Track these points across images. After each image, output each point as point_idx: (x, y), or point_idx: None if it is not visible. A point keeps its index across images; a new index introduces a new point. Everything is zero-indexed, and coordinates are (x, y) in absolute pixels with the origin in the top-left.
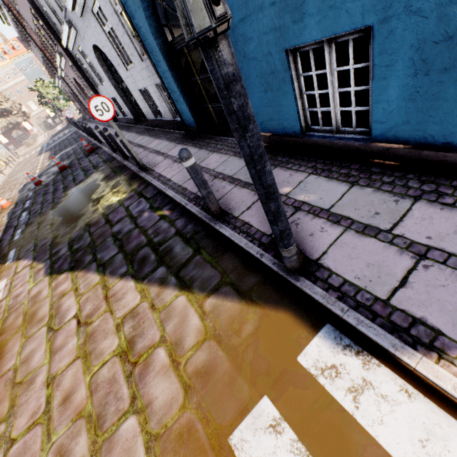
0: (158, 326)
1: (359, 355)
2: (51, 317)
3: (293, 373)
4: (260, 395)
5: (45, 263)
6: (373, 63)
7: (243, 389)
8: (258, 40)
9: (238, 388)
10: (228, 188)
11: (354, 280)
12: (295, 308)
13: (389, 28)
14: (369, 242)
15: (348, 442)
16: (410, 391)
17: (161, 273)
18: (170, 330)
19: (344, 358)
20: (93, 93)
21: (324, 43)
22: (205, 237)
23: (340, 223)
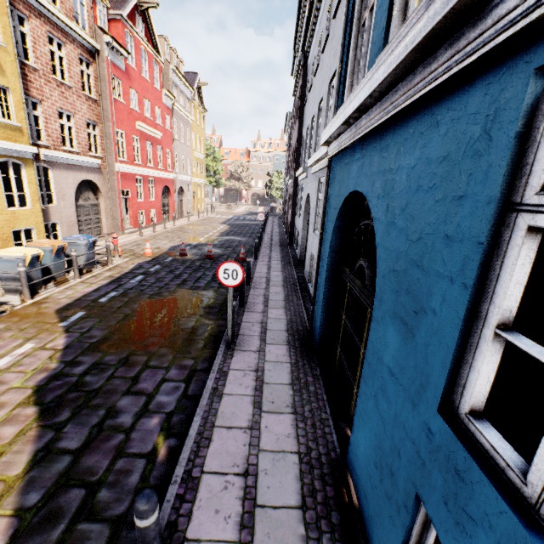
0: None
1: None
2: None
3: None
4: None
5: (59, 365)
6: None
7: None
8: (394, 415)
9: None
10: (228, 530)
11: None
12: None
13: None
14: None
15: None
16: None
17: None
18: None
19: None
20: (291, 215)
21: None
22: None
23: None
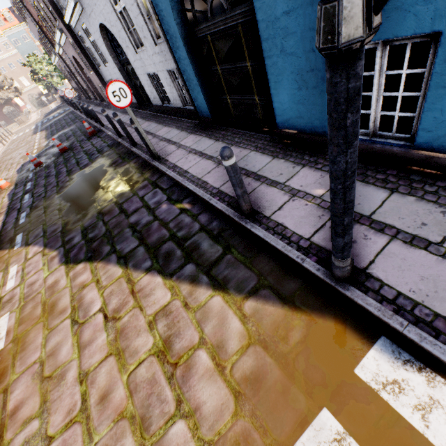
0: (196, 327)
1: (422, 371)
2: (73, 309)
3: (351, 385)
4: (319, 407)
5: (58, 250)
6: (433, 71)
7: (299, 399)
8: (301, 35)
9: (294, 397)
10: (254, 185)
11: (409, 293)
12: (345, 317)
13: None
14: (420, 254)
15: None
16: None
17: (190, 270)
18: (209, 332)
19: (406, 373)
20: (94, 73)
21: (378, 45)
22: (234, 235)
23: (384, 231)
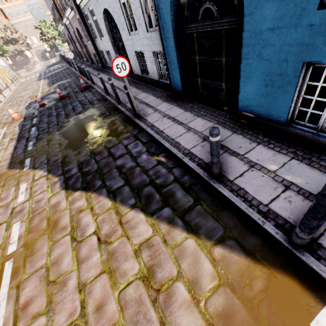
0: (174, 261)
1: None
2: (72, 228)
3: None
4: None
5: (59, 177)
6: None
7: None
8: (279, 48)
9: None
10: None
11: None
12: (299, 276)
13: None
14: None
15: None
16: None
17: (167, 212)
18: (185, 268)
19: None
20: (91, 43)
21: None
22: (202, 190)
23: None
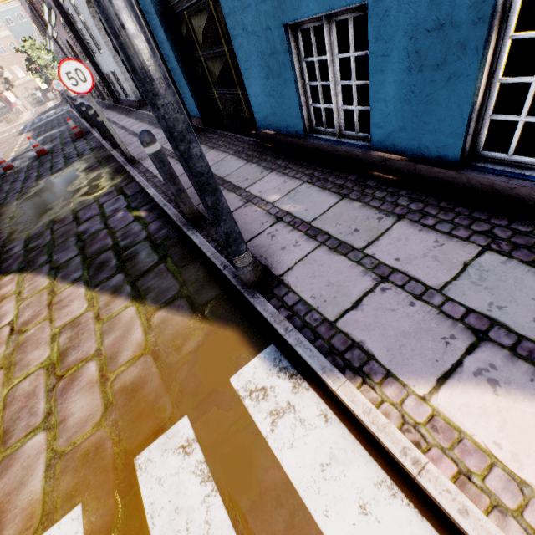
0: (97, 338)
1: (292, 378)
2: None
3: (221, 393)
4: (181, 415)
5: None
6: (369, 51)
7: (165, 408)
8: (256, 8)
9: (161, 407)
10: None
11: (309, 299)
12: (245, 326)
13: (384, 8)
14: (338, 260)
15: (252, 464)
16: (329, 416)
17: (117, 280)
18: (108, 344)
19: (277, 380)
20: (90, 62)
21: (323, 21)
22: (176, 244)
23: (316, 238)
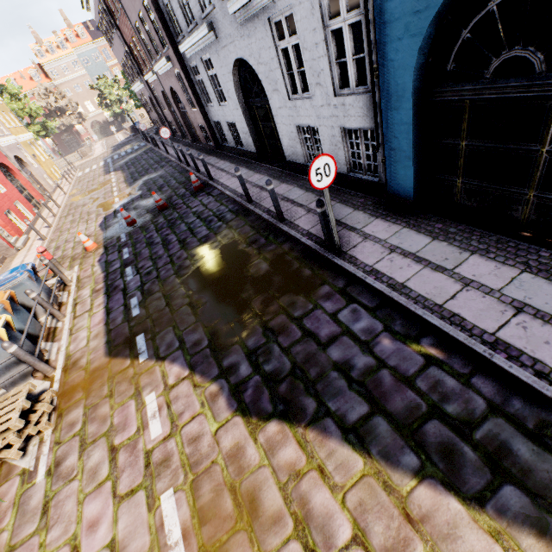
0: None
1: None
2: (296, 520)
3: None
4: None
5: (218, 383)
6: None
7: None
8: None
9: None
10: None
11: None
12: None
13: None
14: None
15: None
16: None
17: (517, 501)
18: None
19: None
20: (199, 111)
21: None
22: None
23: None
